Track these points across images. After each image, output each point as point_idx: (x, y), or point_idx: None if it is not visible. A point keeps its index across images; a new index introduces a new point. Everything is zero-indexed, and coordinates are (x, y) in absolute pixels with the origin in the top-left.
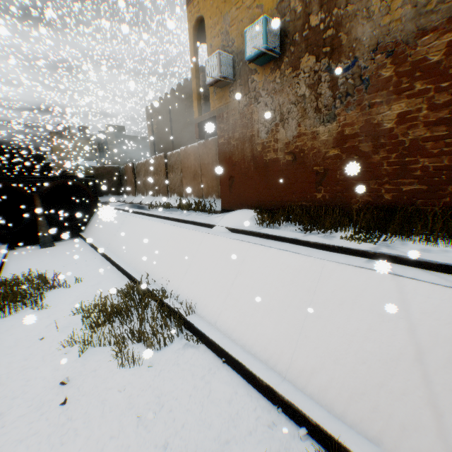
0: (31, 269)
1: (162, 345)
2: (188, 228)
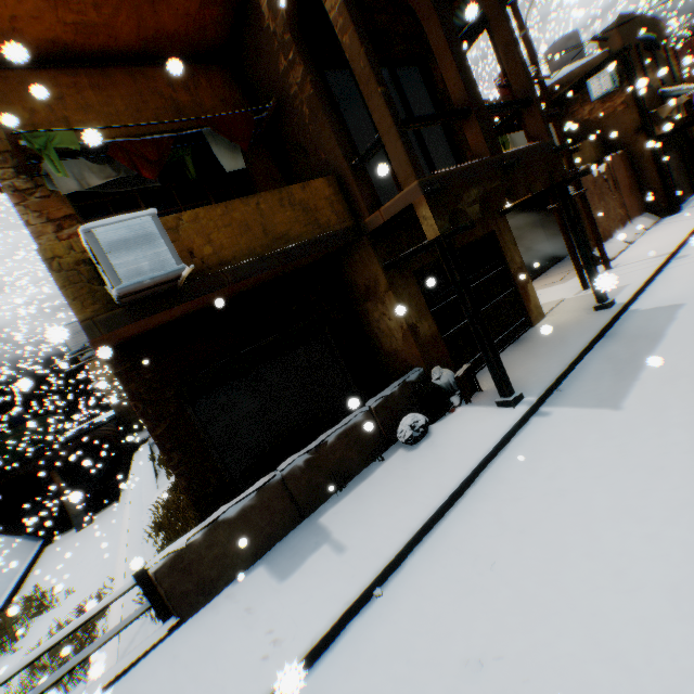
0: (38, 584)
1: (71, 688)
2: (130, 515)
